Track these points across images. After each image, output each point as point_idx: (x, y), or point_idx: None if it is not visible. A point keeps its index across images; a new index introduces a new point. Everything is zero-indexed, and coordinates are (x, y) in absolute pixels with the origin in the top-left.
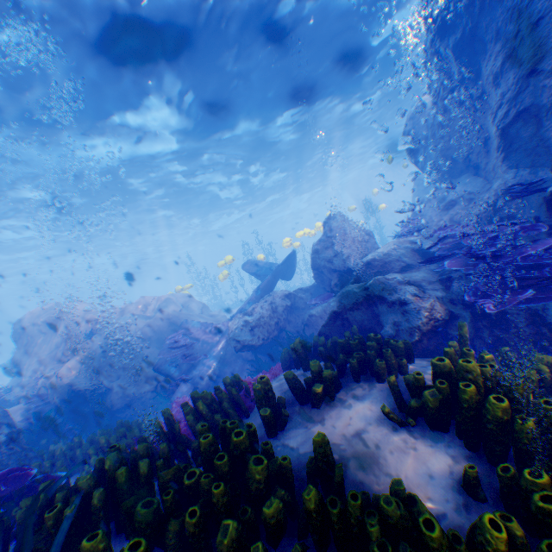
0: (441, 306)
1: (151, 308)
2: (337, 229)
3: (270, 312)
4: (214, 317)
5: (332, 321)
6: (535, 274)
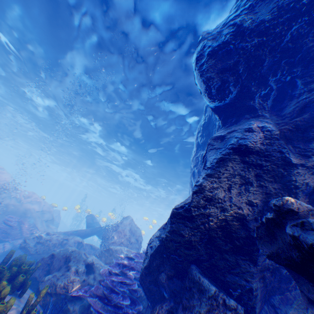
0: (79, 285)
1: (28, 200)
2: (123, 225)
3: (57, 241)
4: (47, 228)
5: (48, 258)
6: (106, 292)
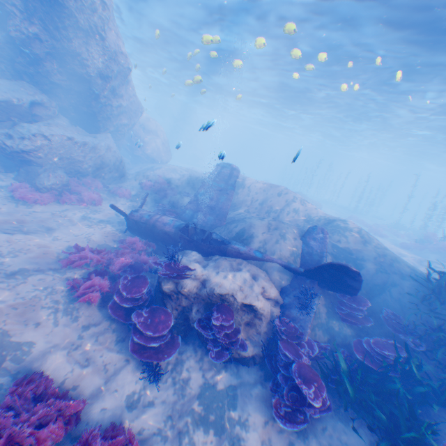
0: None
1: None
2: None
3: None
4: None
5: None
6: None
